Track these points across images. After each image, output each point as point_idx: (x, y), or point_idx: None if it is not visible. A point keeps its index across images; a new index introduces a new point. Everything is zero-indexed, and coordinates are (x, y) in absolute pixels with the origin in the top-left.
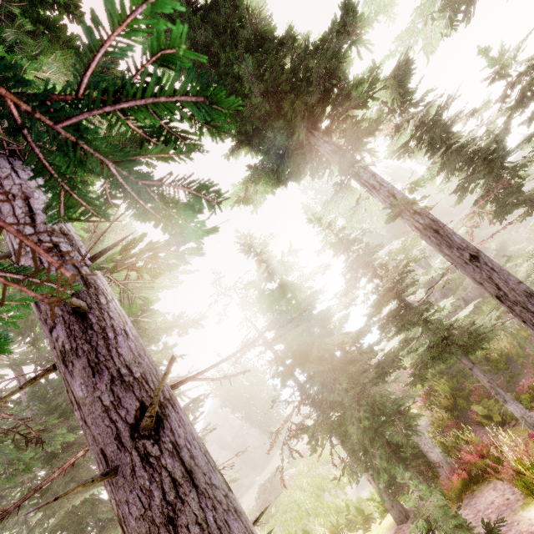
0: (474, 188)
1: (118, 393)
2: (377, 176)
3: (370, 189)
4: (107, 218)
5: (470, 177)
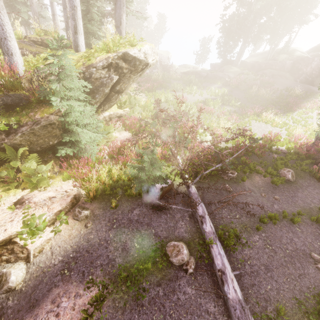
0: None
1: None
2: None
3: None
4: None
5: None
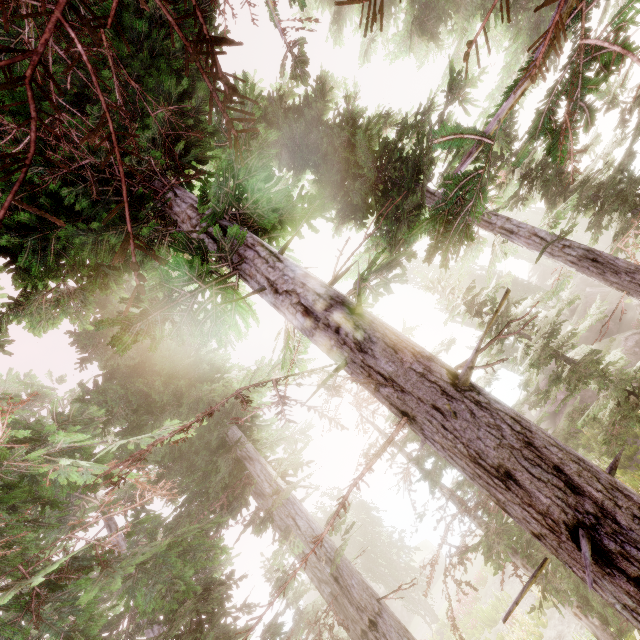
0: (608, 224)
1: (424, 363)
2: (508, 219)
3: (503, 234)
4: (537, 139)
5: (602, 210)
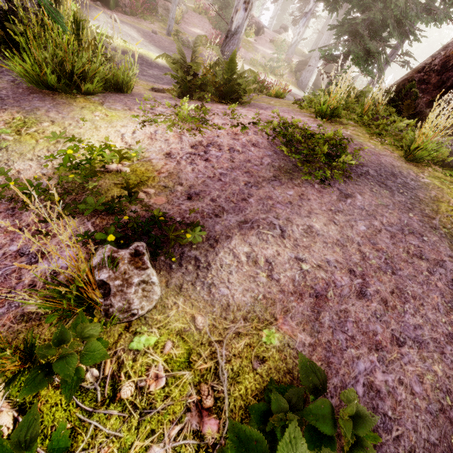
0: None
1: None
2: None
3: None
4: None
5: None
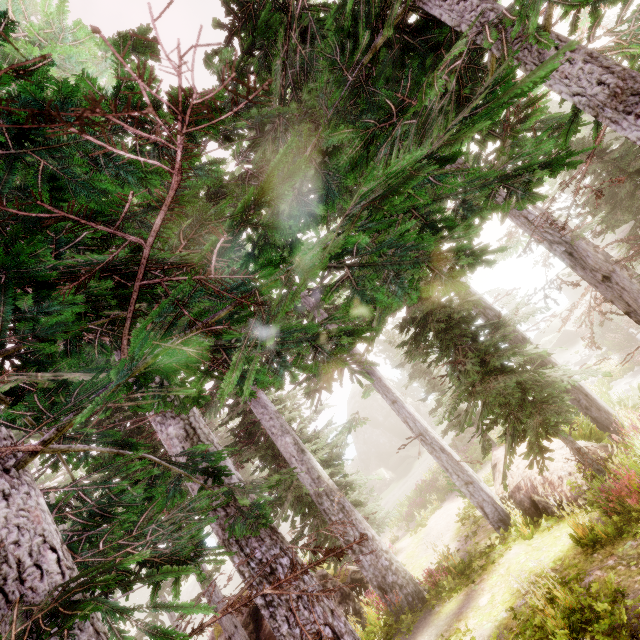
0: None
1: None
2: None
3: None
4: None
5: None
